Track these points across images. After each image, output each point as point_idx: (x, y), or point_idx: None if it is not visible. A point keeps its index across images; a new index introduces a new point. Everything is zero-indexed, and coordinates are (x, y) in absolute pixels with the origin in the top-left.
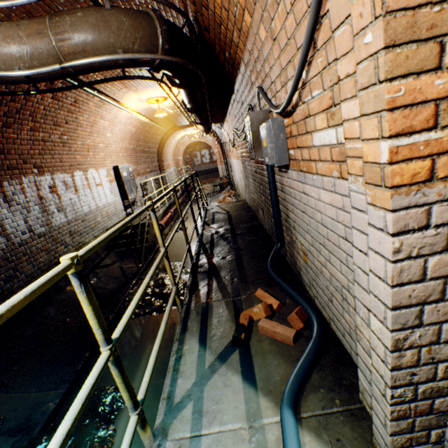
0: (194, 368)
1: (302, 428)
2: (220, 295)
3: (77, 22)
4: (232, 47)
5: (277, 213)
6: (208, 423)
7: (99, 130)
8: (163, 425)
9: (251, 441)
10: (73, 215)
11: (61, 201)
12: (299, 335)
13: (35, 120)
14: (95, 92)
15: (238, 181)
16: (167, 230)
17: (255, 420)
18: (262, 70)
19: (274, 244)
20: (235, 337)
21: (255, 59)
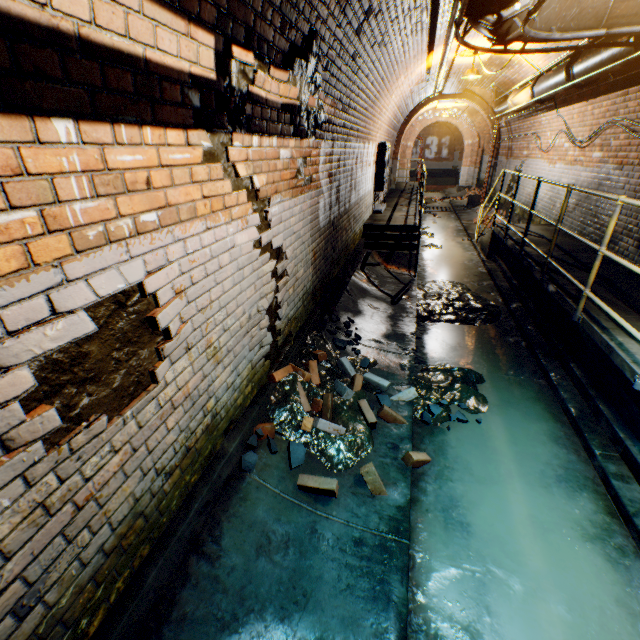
0: None
1: None
2: (621, 312)
3: None
4: None
5: None
6: None
7: (393, 89)
8: None
9: None
10: (356, 197)
11: (356, 178)
12: None
13: (379, 70)
14: (452, 39)
15: (538, 197)
16: None
17: None
18: None
19: None
20: None
21: None
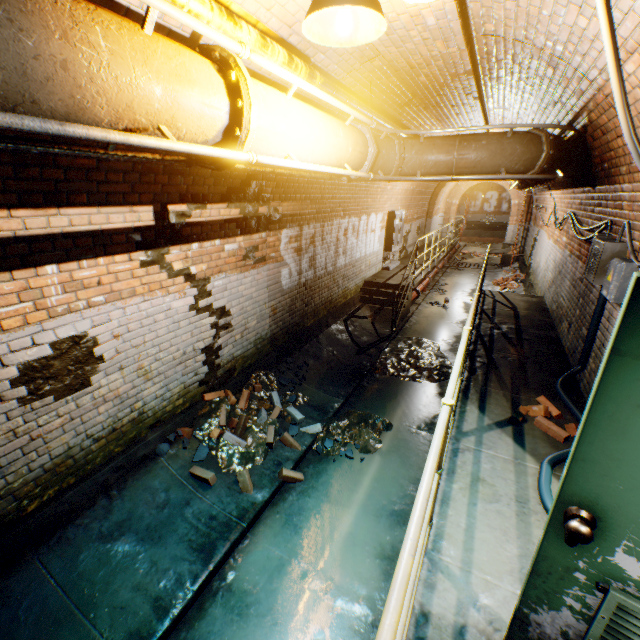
0: (475, 421)
1: (553, 477)
2: (498, 387)
3: (479, 148)
4: (615, 169)
5: (591, 338)
6: (486, 448)
7: None
8: (455, 436)
9: (515, 466)
10: (348, 260)
11: (346, 245)
12: (570, 440)
13: None
14: None
15: (540, 267)
16: (420, 299)
17: (520, 461)
18: (637, 214)
19: (569, 366)
20: (513, 417)
21: (635, 200)
